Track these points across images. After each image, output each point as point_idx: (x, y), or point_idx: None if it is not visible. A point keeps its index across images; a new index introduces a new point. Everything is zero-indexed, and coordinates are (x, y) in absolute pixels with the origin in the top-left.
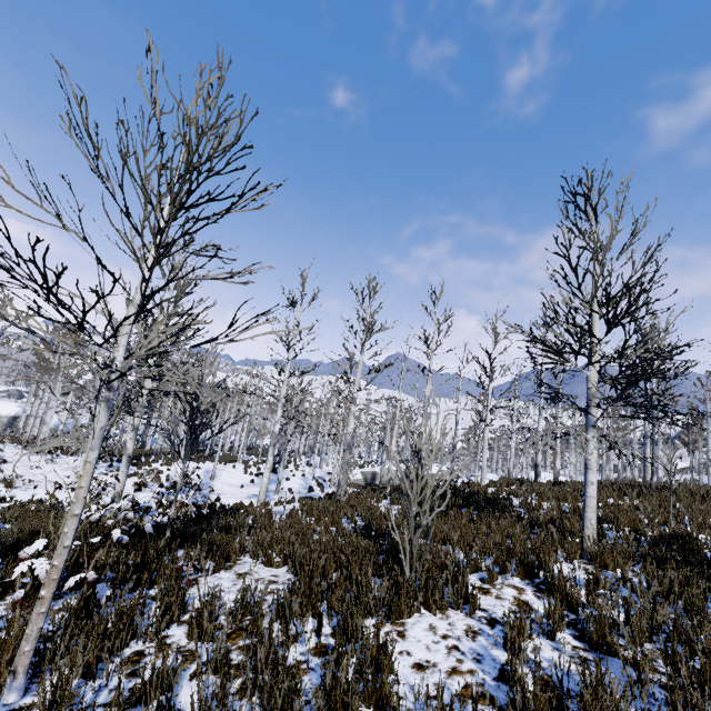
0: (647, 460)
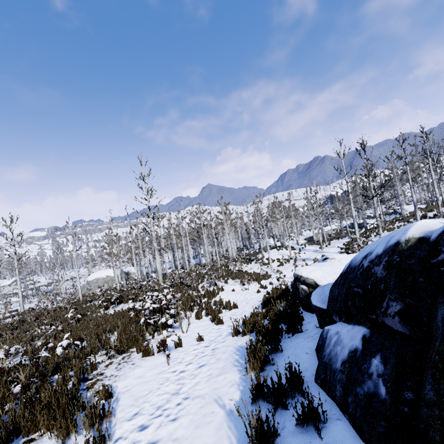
0: None
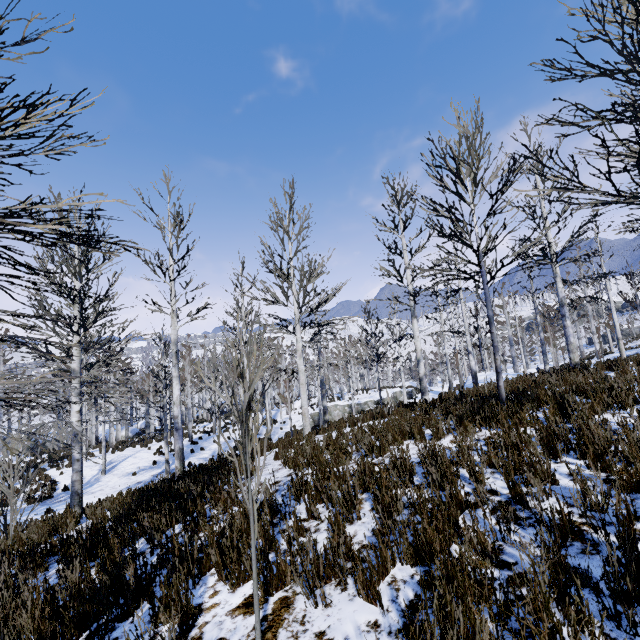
0: (568, 336)
